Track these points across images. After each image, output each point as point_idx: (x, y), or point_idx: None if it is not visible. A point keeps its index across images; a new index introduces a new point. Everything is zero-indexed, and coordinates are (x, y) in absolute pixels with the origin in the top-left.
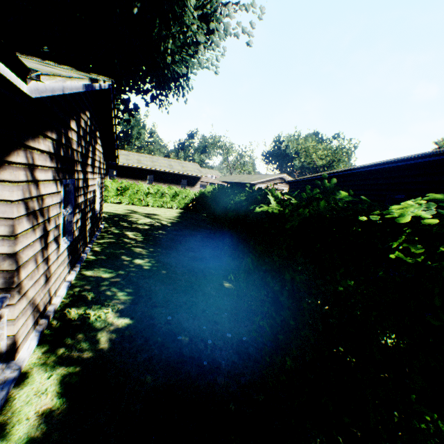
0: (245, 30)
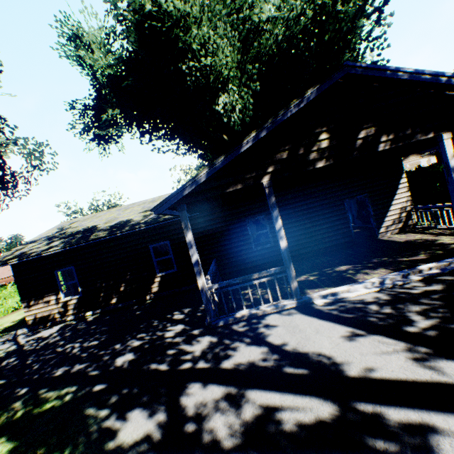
0: None
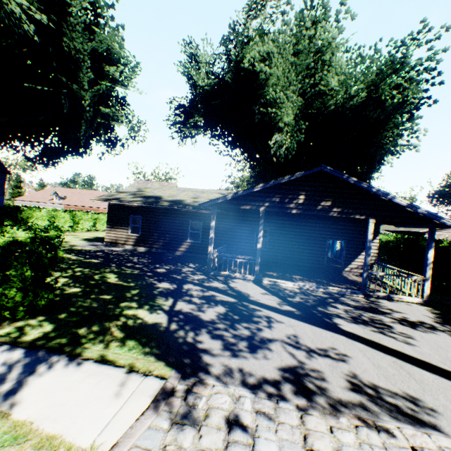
0: (413, 144)
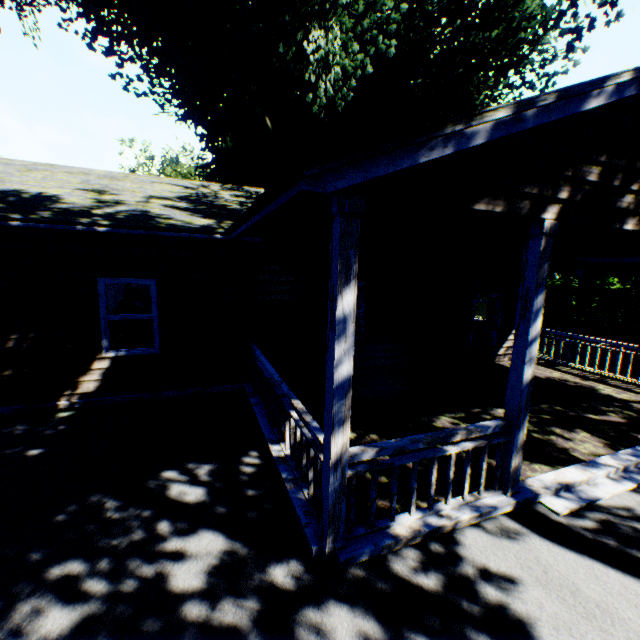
0: None
